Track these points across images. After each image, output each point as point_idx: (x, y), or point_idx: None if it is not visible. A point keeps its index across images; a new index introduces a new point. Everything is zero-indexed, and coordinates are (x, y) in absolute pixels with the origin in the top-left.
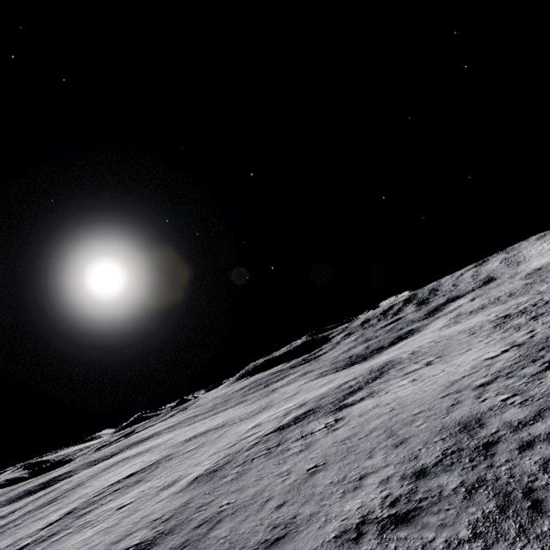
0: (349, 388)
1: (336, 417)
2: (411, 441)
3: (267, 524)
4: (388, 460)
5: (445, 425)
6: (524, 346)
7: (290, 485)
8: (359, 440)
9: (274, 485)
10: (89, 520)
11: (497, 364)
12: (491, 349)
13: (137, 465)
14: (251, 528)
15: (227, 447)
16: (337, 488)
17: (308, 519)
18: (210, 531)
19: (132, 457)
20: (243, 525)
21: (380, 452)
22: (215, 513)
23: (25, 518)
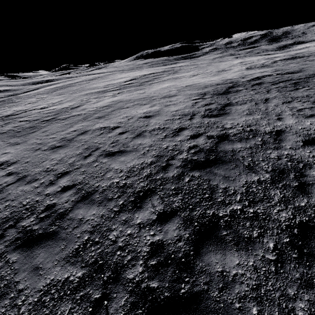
0: None
1: None
2: None
3: None
4: None
5: None
6: None
7: None
8: None
9: None
10: (173, 78)
11: None
12: None
13: (144, 72)
14: None
15: (239, 65)
16: None
17: None
18: None
19: (124, 72)
20: None
21: None
22: None
23: (86, 82)
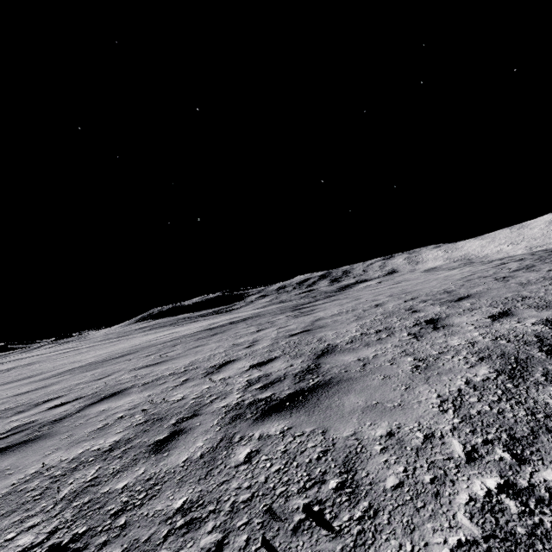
0: (296, 304)
1: (298, 312)
2: (479, 295)
3: (246, 382)
4: (464, 307)
5: (524, 282)
6: (526, 260)
7: (266, 347)
8: (367, 310)
9: (231, 351)
10: None
11: (510, 266)
12: (475, 268)
13: None
14: (202, 392)
15: (126, 347)
16: (387, 334)
17: (363, 364)
18: (89, 406)
19: None
20: (178, 390)
21: (430, 307)
22: (104, 387)
23: None
